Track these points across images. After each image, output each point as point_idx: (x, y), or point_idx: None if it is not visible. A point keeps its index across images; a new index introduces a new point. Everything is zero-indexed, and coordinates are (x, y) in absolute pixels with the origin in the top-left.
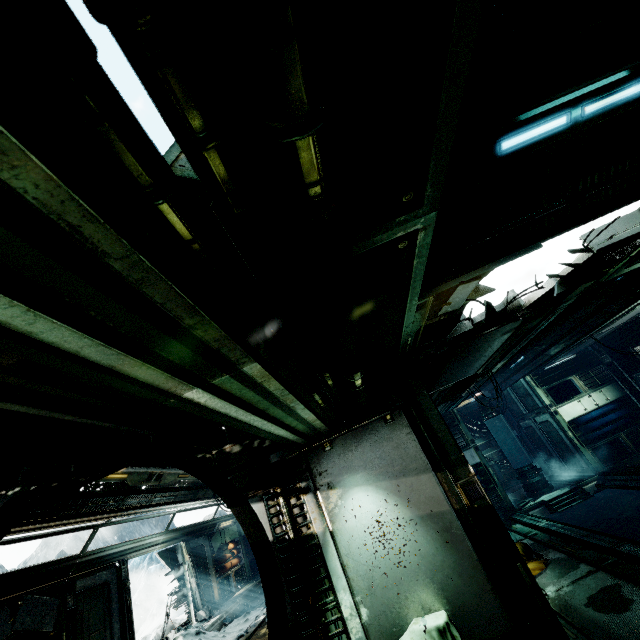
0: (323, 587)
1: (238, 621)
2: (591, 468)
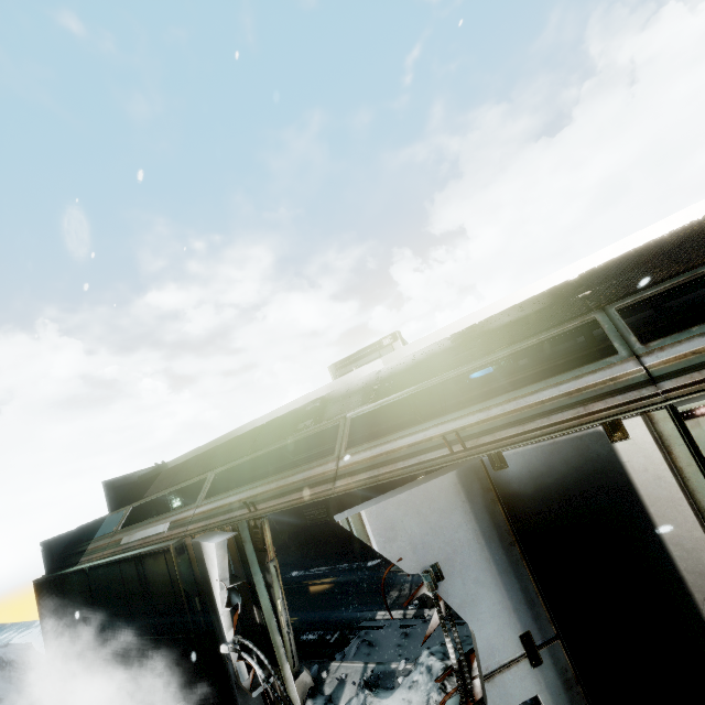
0: None
1: (377, 653)
2: None
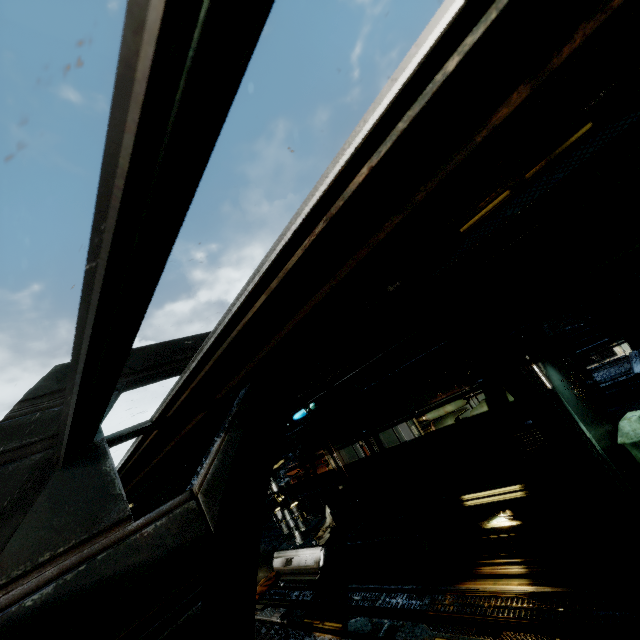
0: (572, 423)
1: None
2: None
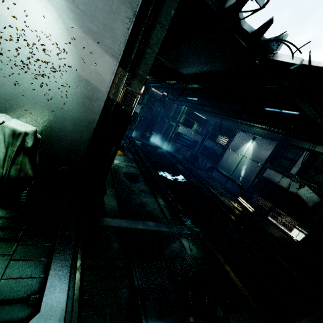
0: None
1: None
2: (166, 147)
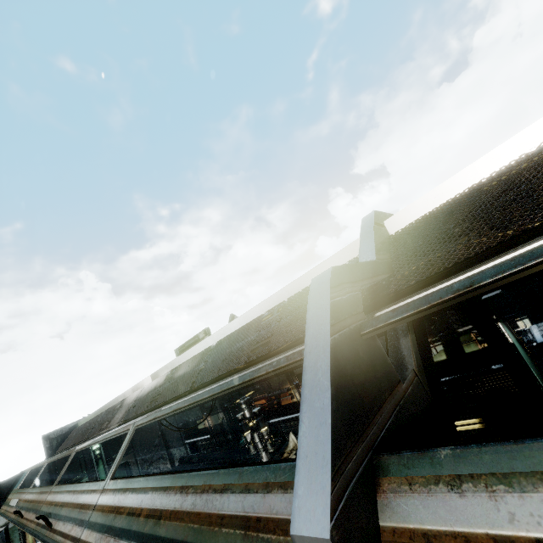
0: (529, 370)
1: None
2: None
